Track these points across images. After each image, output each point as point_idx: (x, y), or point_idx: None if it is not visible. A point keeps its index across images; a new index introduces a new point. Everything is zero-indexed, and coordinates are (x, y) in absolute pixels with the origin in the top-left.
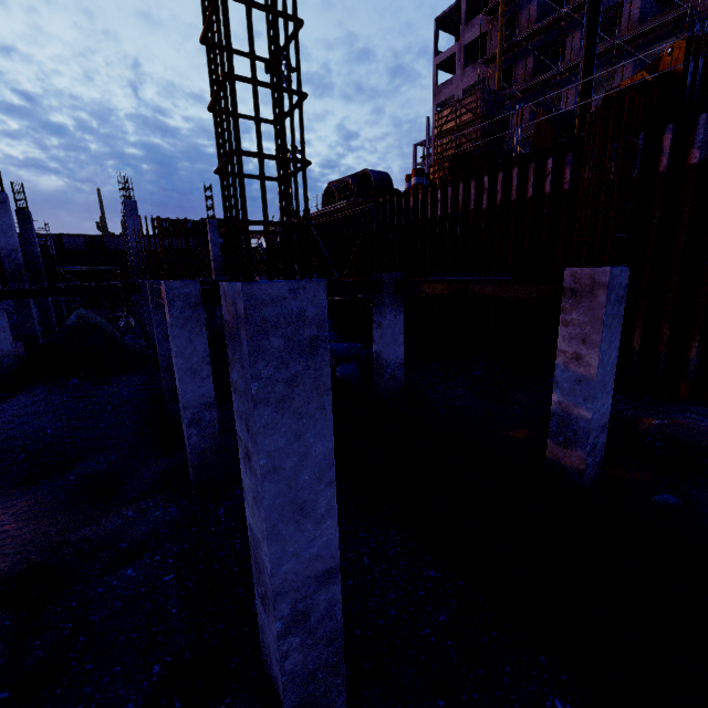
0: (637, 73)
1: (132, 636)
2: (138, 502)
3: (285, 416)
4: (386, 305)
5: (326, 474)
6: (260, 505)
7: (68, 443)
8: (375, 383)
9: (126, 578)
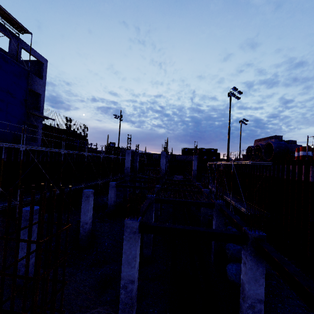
0: None
1: None
2: (98, 313)
3: None
4: (249, 254)
5: None
6: None
7: (108, 252)
8: (240, 301)
9: None
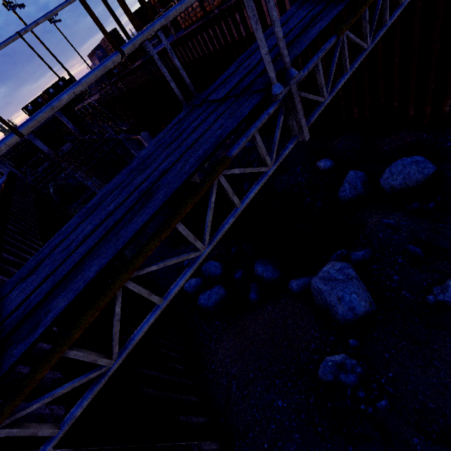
0: (149, 0)
1: None
2: None
3: None
4: (127, 144)
5: None
6: None
7: None
8: None
9: None
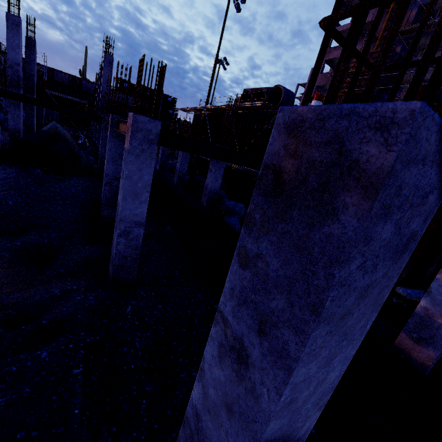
0: None
1: (31, 434)
2: (65, 282)
3: (334, 337)
4: None
5: (324, 397)
6: (245, 433)
7: (22, 215)
8: None
9: (40, 360)
